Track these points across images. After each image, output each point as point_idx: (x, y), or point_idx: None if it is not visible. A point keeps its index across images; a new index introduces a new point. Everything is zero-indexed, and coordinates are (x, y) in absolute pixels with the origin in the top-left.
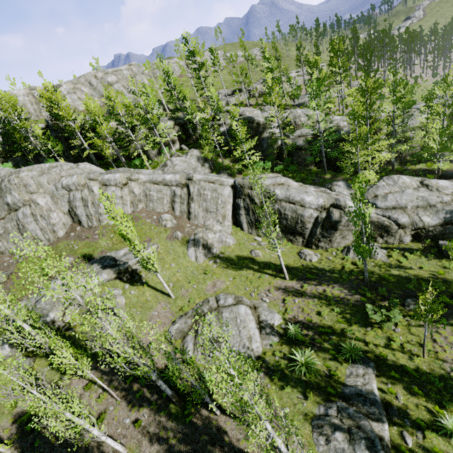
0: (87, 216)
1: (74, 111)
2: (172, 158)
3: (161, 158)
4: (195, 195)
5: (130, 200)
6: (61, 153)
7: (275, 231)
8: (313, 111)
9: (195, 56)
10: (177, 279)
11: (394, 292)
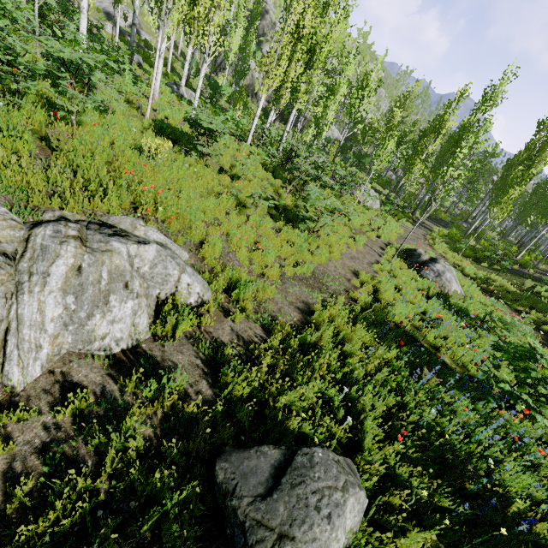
0: None
1: None
2: None
3: None
4: None
5: None
6: None
7: None
8: None
9: None
10: None
11: None
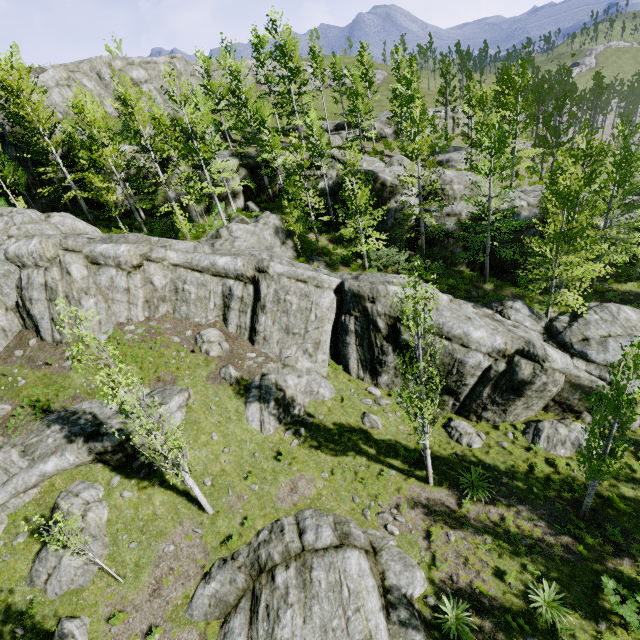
0: (52, 321)
1: (52, 114)
2: (231, 225)
3: (211, 220)
4: (269, 300)
5: (144, 297)
6: (23, 190)
7: (432, 407)
8: (485, 177)
9: (286, 56)
10: (221, 470)
11: (635, 538)
